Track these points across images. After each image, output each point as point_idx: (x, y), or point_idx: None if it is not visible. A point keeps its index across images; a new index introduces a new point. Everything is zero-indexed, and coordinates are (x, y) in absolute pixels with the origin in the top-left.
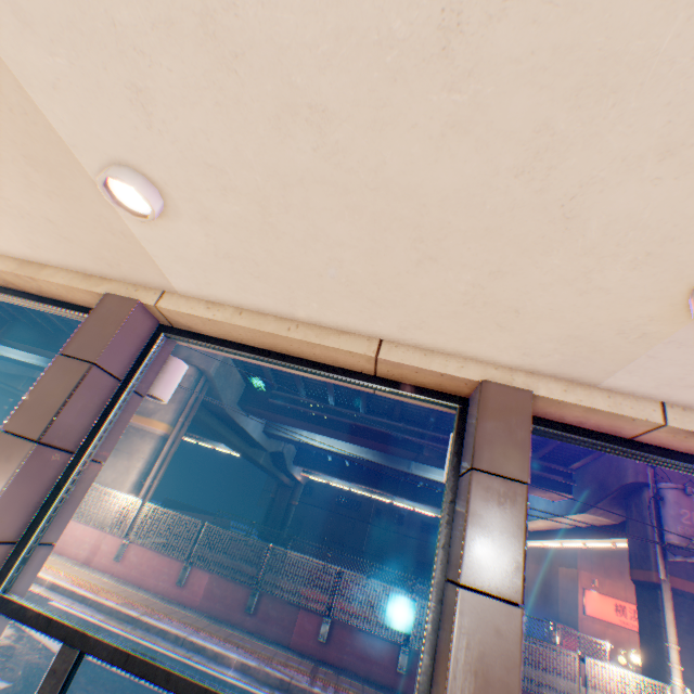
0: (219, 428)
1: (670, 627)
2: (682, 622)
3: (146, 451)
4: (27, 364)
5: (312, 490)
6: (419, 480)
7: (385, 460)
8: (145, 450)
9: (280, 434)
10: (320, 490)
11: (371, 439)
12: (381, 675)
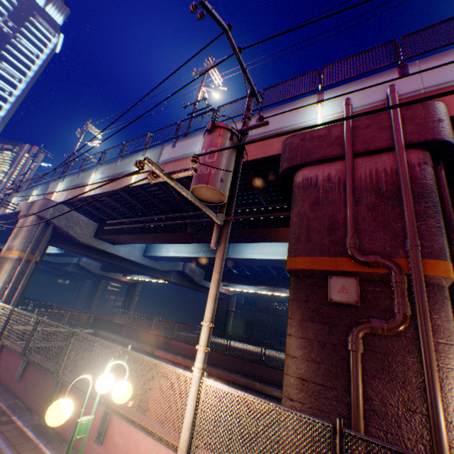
0: (103, 258)
1: (208, 303)
2: (308, 311)
3: (8, 269)
4: (58, 255)
5: (255, 302)
6: (285, 272)
7: (211, 254)
8: (8, 269)
9: (152, 256)
10: (260, 301)
11: (159, 234)
12: (10, 382)
